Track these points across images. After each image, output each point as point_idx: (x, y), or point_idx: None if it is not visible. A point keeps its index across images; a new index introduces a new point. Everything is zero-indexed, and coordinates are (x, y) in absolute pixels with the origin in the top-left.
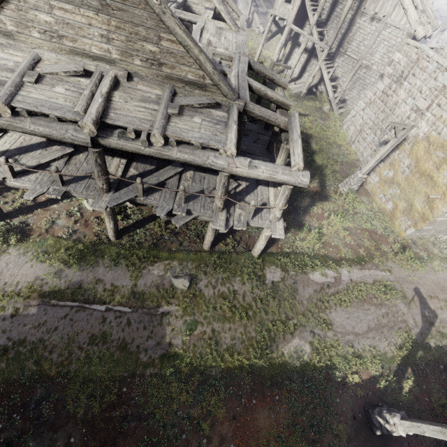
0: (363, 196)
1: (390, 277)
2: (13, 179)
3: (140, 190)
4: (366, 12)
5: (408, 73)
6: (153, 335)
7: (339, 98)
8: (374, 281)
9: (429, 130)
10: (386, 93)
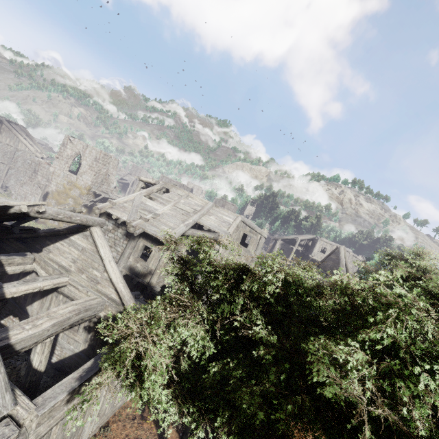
0: (41, 224)
1: None
2: None
3: None
4: (1, 142)
5: (38, 169)
6: None
7: (1, 184)
8: None
9: (56, 188)
10: (32, 178)
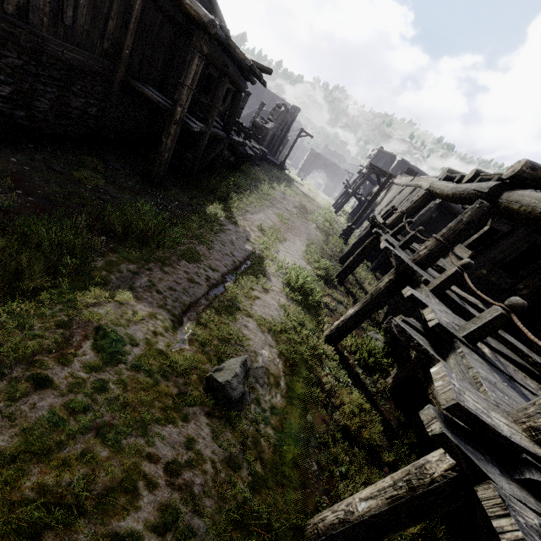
0: None
1: None
2: (390, 235)
3: (445, 275)
4: None
5: None
6: (151, 288)
7: None
8: None
9: None
10: None
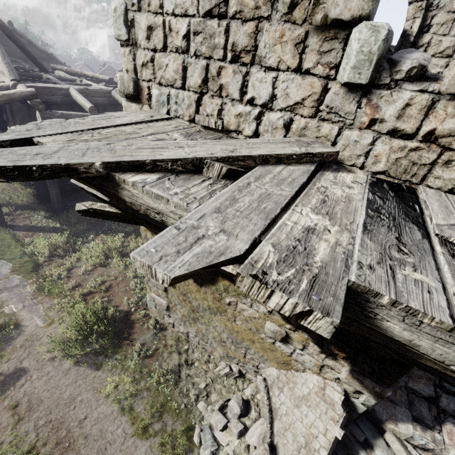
0: None
1: (31, 327)
2: None
3: None
4: None
5: None
6: None
7: None
8: (7, 311)
9: None
10: None
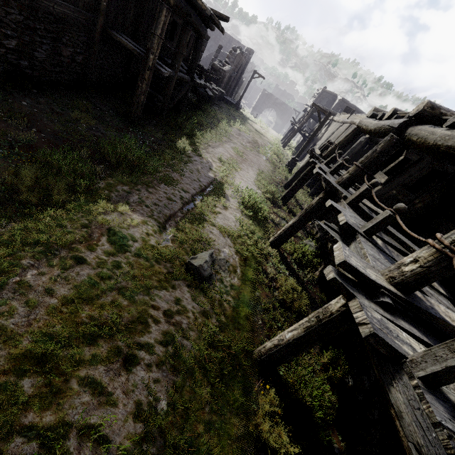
0: None
1: None
2: (324, 164)
3: (358, 192)
4: None
5: None
6: (141, 203)
7: None
8: None
9: None
10: None
